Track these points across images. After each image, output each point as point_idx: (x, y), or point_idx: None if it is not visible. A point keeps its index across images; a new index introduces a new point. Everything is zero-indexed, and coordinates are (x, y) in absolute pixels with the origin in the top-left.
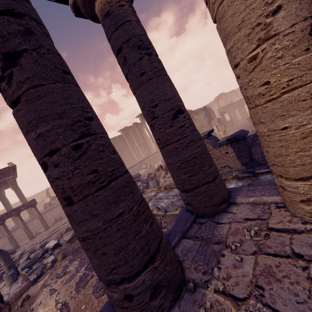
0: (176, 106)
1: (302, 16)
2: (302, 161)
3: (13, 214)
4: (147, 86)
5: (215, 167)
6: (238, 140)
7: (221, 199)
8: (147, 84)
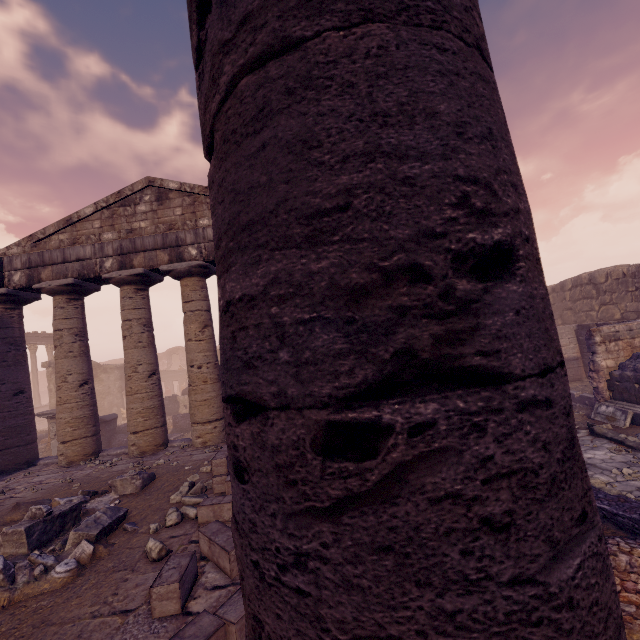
0: (22, 388)
1: (79, 380)
2: (63, 434)
3: None
4: (4, 370)
5: (34, 436)
6: (102, 423)
7: (25, 460)
8: (5, 368)
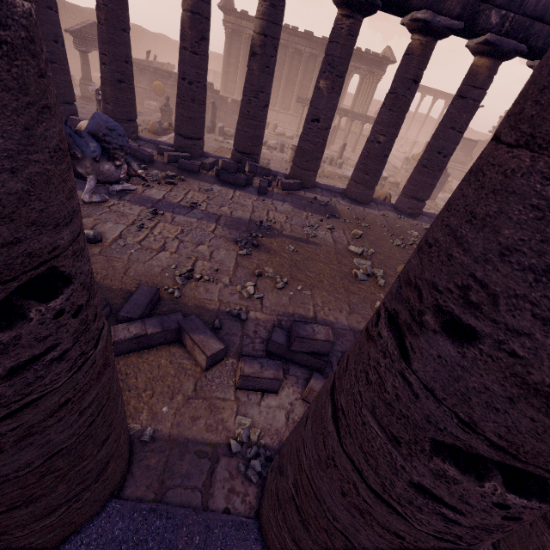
0: None
1: None
2: None
3: (362, 120)
4: None
5: None
6: None
7: None
8: None
